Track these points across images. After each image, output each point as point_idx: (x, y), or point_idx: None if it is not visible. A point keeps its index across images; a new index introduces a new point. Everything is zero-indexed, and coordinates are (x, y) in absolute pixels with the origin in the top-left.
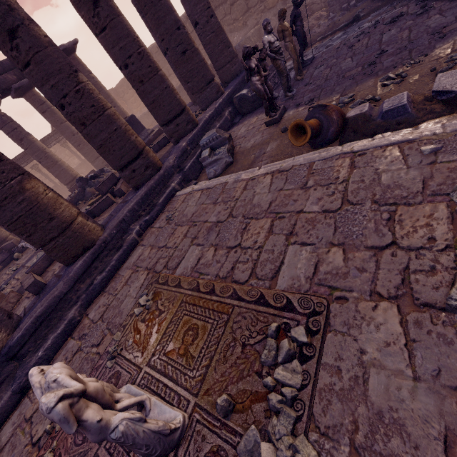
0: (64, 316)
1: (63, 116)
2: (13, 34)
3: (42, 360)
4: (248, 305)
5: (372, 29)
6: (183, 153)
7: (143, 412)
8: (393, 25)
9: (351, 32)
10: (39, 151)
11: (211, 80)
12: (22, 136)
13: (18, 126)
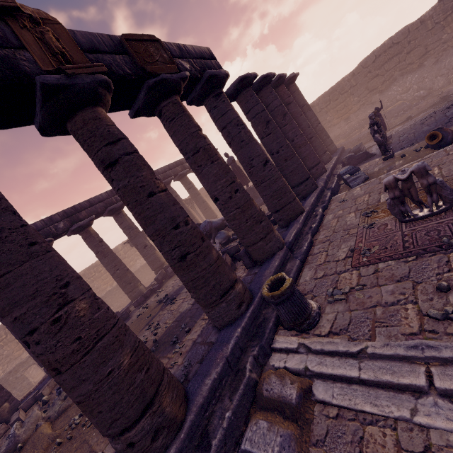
0: (305, 238)
1: (275, 157)
2: (267, 123)
3: (306, 251)
4: (452, 180)
5: (433, 115)
6: (326, 181)
7: (424, 209)
8: (450, 109)
9: (409, 124)
10: (186, 210)
11: (326, 151)
12: (179, 200)
13: (178, 195)
